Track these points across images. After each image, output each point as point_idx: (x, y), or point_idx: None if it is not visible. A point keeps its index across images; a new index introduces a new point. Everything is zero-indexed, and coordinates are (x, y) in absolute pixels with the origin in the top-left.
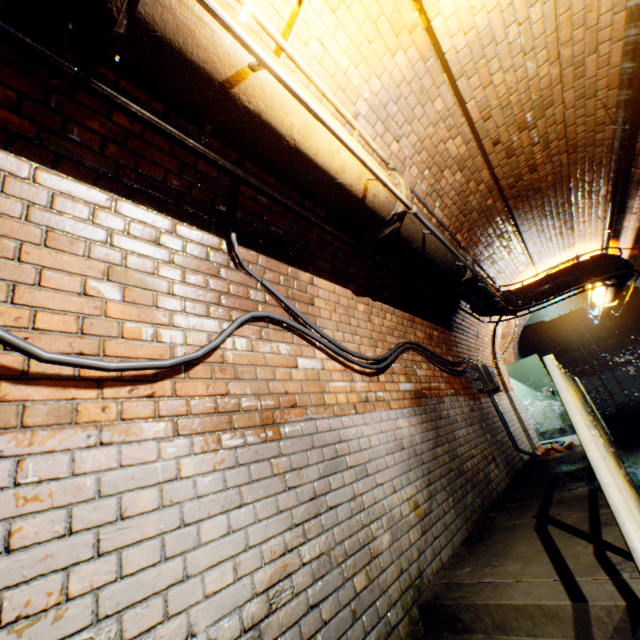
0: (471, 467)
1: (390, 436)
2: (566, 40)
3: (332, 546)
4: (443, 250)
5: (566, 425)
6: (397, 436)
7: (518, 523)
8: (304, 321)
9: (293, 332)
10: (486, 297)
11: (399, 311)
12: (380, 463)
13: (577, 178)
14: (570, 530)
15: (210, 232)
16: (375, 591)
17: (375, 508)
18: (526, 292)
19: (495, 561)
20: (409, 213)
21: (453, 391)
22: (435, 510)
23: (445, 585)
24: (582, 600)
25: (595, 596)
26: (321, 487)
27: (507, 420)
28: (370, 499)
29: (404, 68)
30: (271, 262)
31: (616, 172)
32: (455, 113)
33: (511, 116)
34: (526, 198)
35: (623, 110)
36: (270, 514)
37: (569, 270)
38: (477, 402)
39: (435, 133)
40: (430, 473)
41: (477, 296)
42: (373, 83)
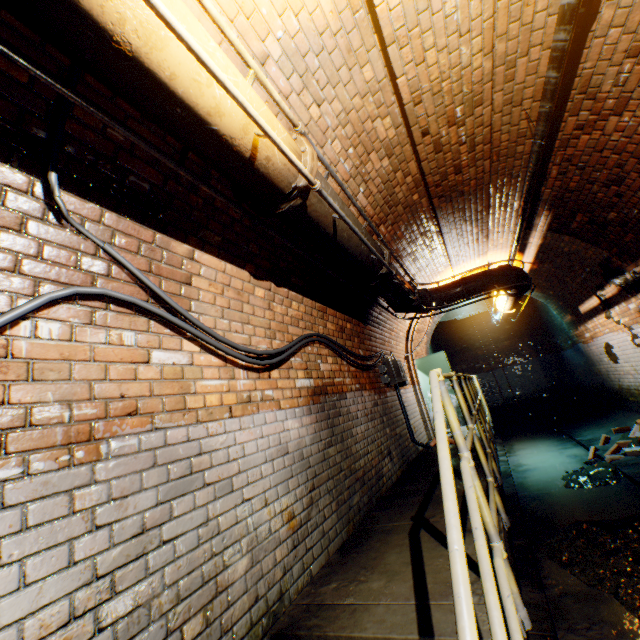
0: (364, 464)
1: (273, 440)
2: (502, 32)
3: (158, 592)
4: (357, 240)
5: (460, 417)
6: (282, 440)
7: (396, 525)
8: (169, 304)
9: (151, 317)
10: (402, 294)
11: (309, 300)
12: (253, 474)
13: (497, 188)
14: (439, 537)
15: (9, 163)
16: (214, 635)
17: (235, 530)
18: (440, 293)
19: (362, 575)
20: (312, 189)
21: (359, 386)
22: (314, 518)
23: (305, 608)
24: (430, 634)
25: (443, 629)
26: (156, 517)
27: (410, 412)
28: (230, 520)
29: (329, 12)
30: (126, 223)
31: (529, 188)
32: (386, 88)
33: (442, 106)
34: (450, 199)
35: (542, 124)
36: (53, 571)
37: (479, 276)
38: (383, 396)
39: (363, 106)
40: (316, 477)
41: (392, 292)
42: (289, 19)
